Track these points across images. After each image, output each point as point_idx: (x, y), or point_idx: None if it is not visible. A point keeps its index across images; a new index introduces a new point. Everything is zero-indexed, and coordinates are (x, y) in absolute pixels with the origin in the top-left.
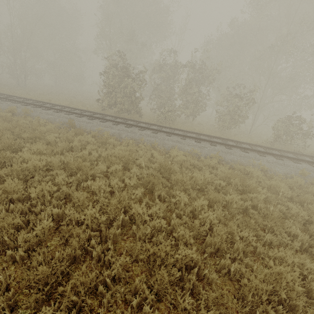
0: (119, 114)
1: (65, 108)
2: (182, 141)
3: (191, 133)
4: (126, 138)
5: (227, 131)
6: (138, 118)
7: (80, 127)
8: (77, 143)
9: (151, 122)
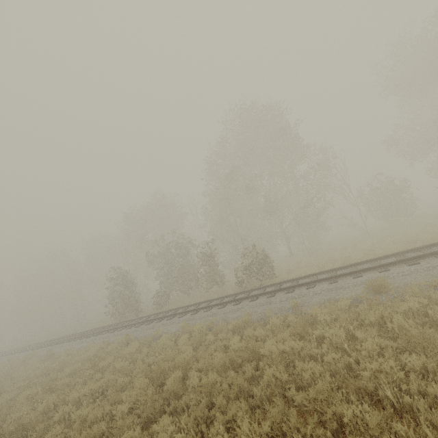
0: (120, 319)
1: (74, 335)
2: (125, 331)
3: (152, 315)
4: (75, 350)
5: (221, 288)
6: (134, 316)
7: (58, 353)
8: (27, 372)
9: (148, 314)
